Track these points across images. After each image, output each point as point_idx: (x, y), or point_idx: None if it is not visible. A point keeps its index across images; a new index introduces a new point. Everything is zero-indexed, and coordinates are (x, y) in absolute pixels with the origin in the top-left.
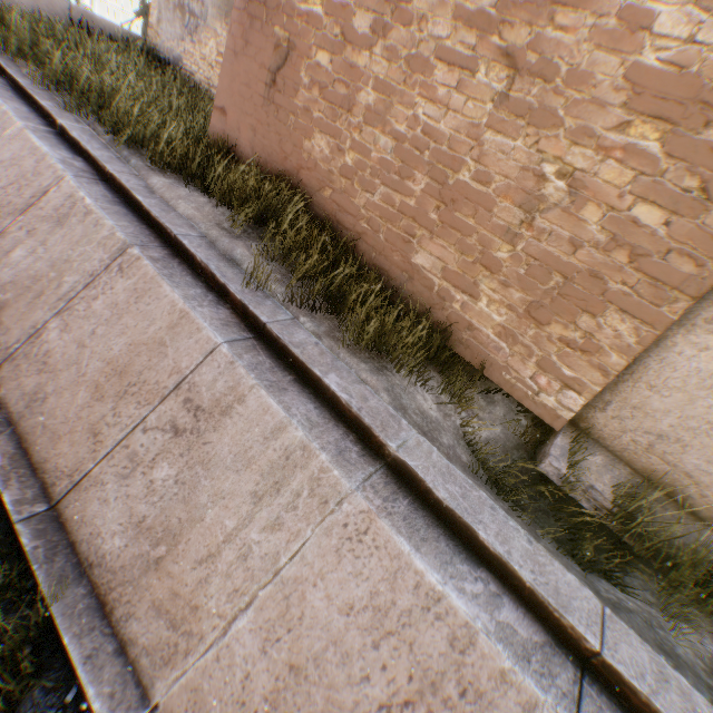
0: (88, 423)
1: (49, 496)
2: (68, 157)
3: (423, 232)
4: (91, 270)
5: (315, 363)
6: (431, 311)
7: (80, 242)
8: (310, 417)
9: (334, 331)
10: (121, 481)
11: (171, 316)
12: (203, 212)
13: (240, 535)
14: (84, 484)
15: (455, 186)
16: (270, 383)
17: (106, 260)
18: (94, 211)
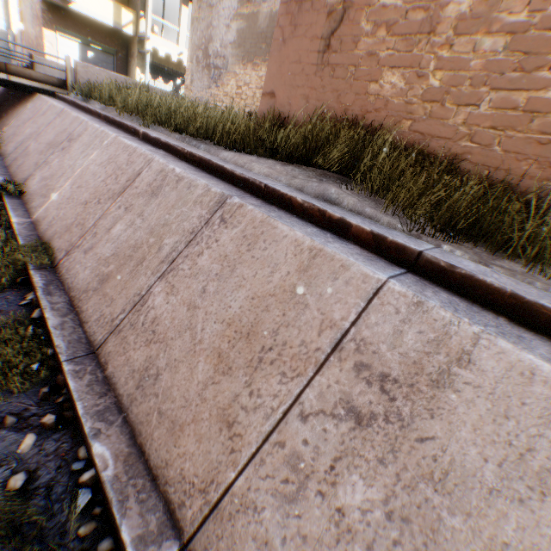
0: (215, 407)
1: (175, 523)
2: (152, 149)
3: None
4: (190, 227)
5: (530, 295)
6: None
7: (174, 205)
8: None
9: (484, 259)
10: (284, 506)
11: (298, 258)
12: (276, 169)
13: None
14: (223, 506)
15: None
16: (495, 329)
17: (204, 215)
18: (184, 176)
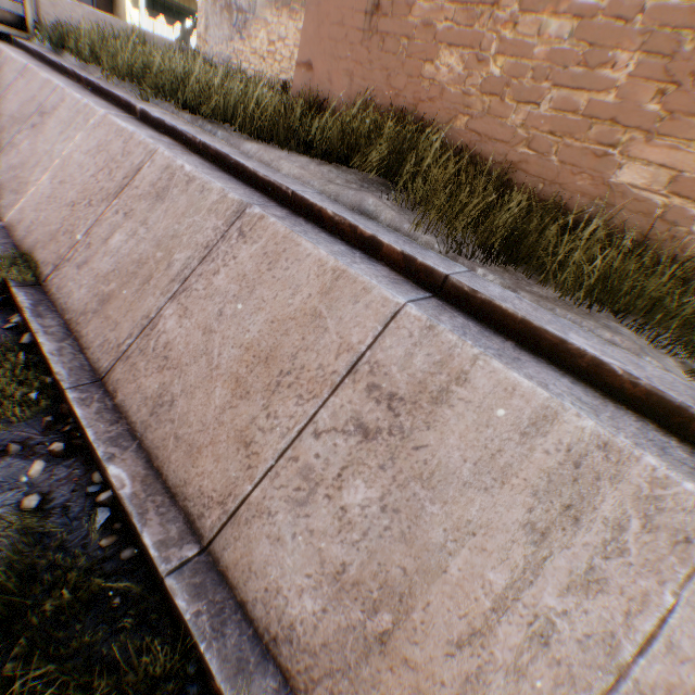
0: (232, 430)
1: (195, 532)
2: (154, 135)
3: (632, 135)
4: (204, 241)
5: (541, 320)
6: (648, 245)
7: (185, 213)
8: (578, 396)
9: (520, 284)
10: (296, 510)
11: (320, 279)
12: (309, 170)
13: (521, 598)
14: (241, 514)
15: (694, 52)
16: (495, 352)
17: (220, 227)
18: (195, 177)
